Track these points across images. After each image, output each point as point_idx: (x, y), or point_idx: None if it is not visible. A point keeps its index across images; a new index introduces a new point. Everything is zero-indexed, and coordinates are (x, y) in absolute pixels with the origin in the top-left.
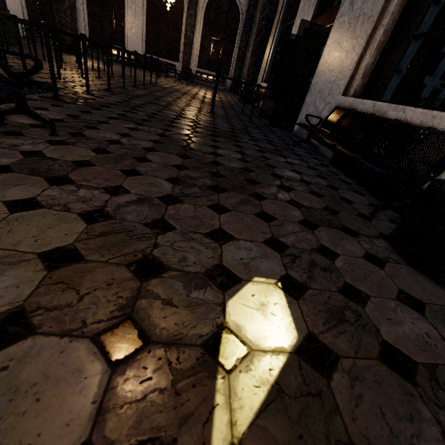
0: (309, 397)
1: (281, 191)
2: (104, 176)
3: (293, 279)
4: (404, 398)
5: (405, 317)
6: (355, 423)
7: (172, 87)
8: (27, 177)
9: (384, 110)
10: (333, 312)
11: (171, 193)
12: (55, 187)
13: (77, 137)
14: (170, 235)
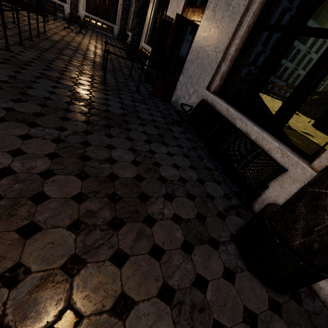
0: None
1: (166, 204)
2: None
3: None
4: None
5: None
6: None
7: (62, 40)
8: None
9: (234, 117)
10: None
11: (74, 252)
12: None
13: None
14: None
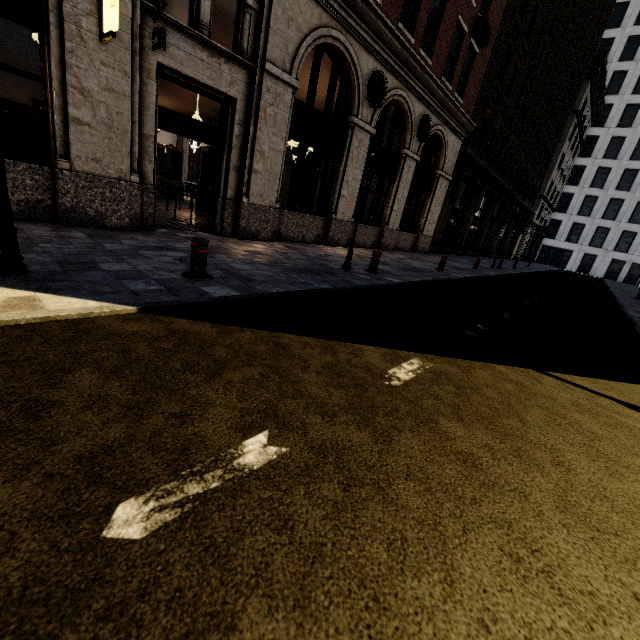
0: None
1: None
2: None
3: None
4: None
5: None
6: None
7: None
8: None
9: None
10: None
11: None
12: None
13: None
14: None
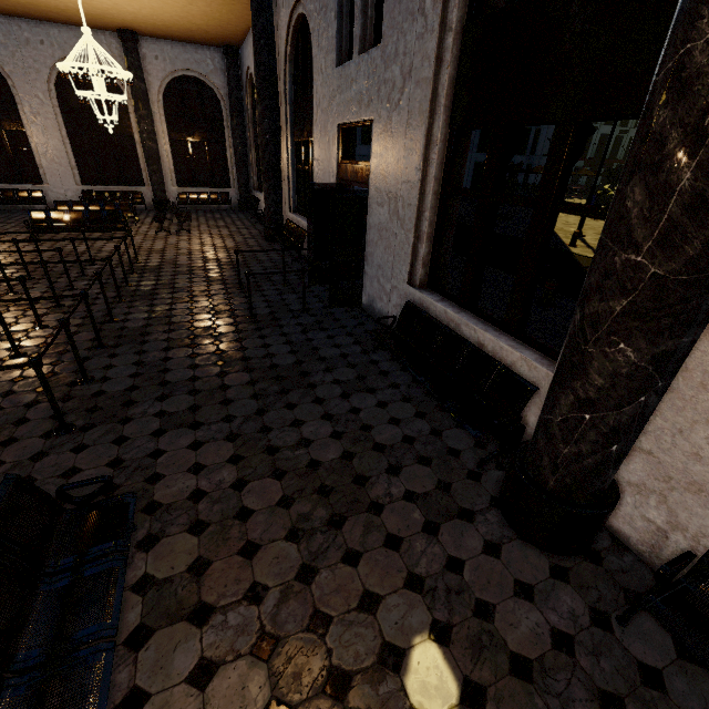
0: None
1: (392, 480)
2: (232, 577)
3: (439, 623)
4: (527, 699)
5: (521, 614)
6: None
7: (164, 262)
8: (172, 630)
9: (457, 323)
10: (474, 643)
11: (302, 562)
12: (206, 627)
13: (156, 514)
14: (333, 630)
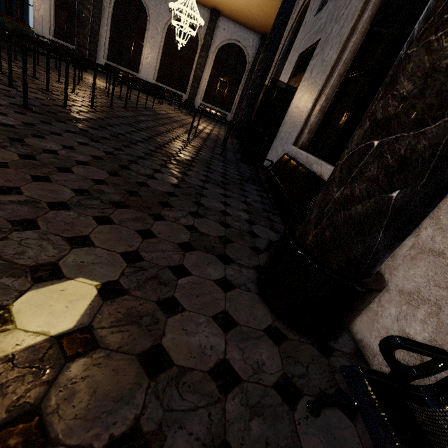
0: (34, 369)
1: (188, 216)
2: (9, 178)
3: (118, 285)
4: (129, 386)
5: (203, 331)
6: (59, 394)
7: (166, 114)
8: None
9: (312, 163)
10: (131, 315)
11: (66, 201)
12: None
13: (14, 142)
14: (28, 233)
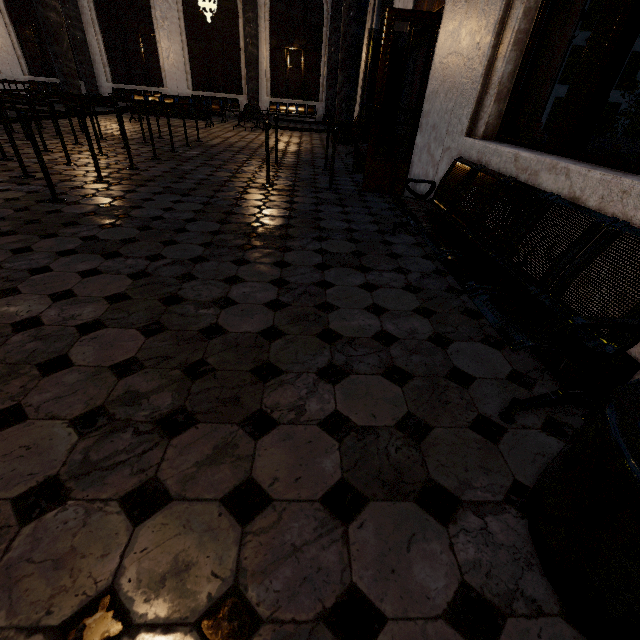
0: None
1: (319, 388)
2: None
3: None
4: None
5: None
6: None
7: (222, 143)
8: None
9: (534, 170)
10: None
11: (56, 472)
12: None
13: None
14: None
